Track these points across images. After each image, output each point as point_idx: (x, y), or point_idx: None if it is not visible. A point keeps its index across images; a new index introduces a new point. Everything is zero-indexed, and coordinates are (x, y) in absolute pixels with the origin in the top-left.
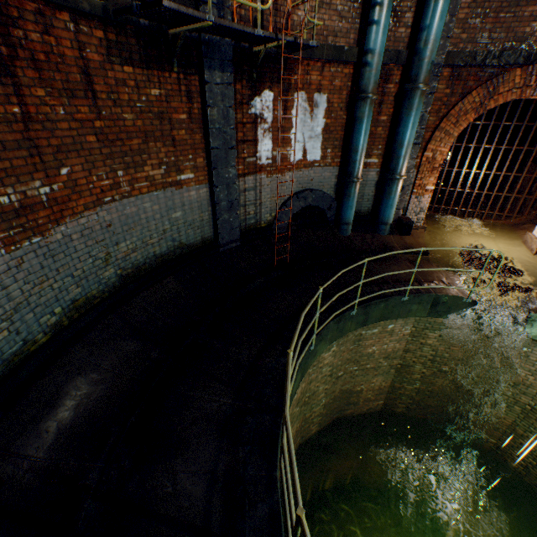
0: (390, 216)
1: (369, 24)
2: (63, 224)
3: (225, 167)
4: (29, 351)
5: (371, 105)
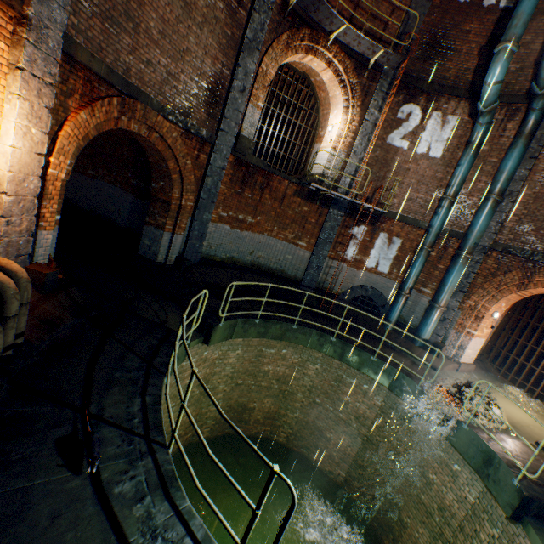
0: (424, 333)
1: (434, 213)
2: (248, 232)
3: (322, 248)
4: (213, 259)
5: (424, 252)
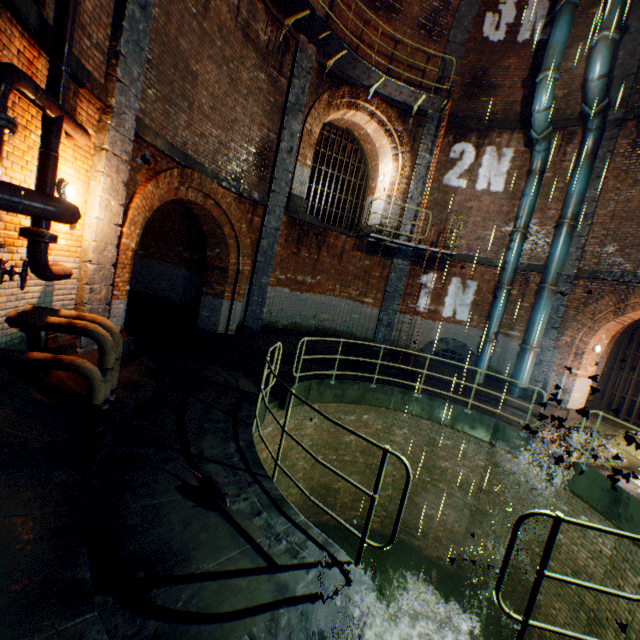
0: (520, 380)
1: (507, 248)
2: (308, 294)
3: (391, 303)
4: (275, 326)
5: (504, 291)
